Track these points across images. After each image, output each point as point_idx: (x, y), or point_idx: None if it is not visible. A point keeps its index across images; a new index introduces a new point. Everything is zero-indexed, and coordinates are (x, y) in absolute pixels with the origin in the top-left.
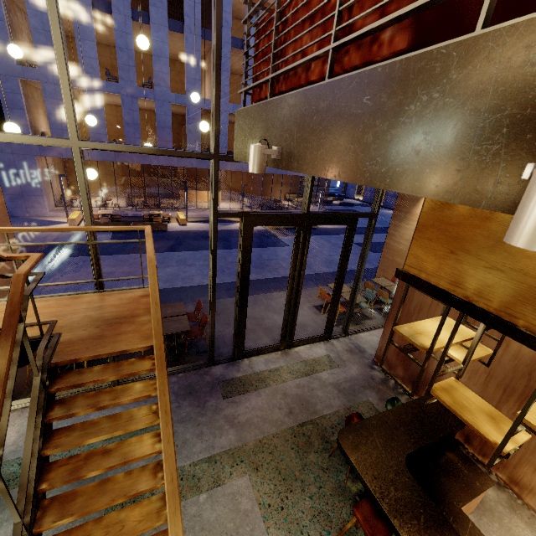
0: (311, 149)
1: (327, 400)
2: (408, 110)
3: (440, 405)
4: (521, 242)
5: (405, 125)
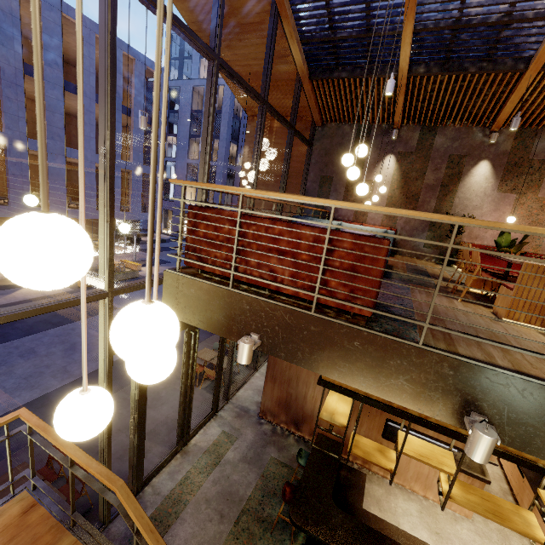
0: (302, 351)
1: (244, 480)
2: (389, 363)
3: (327, 439)
4: (477, 460)
5: (388, 369)
